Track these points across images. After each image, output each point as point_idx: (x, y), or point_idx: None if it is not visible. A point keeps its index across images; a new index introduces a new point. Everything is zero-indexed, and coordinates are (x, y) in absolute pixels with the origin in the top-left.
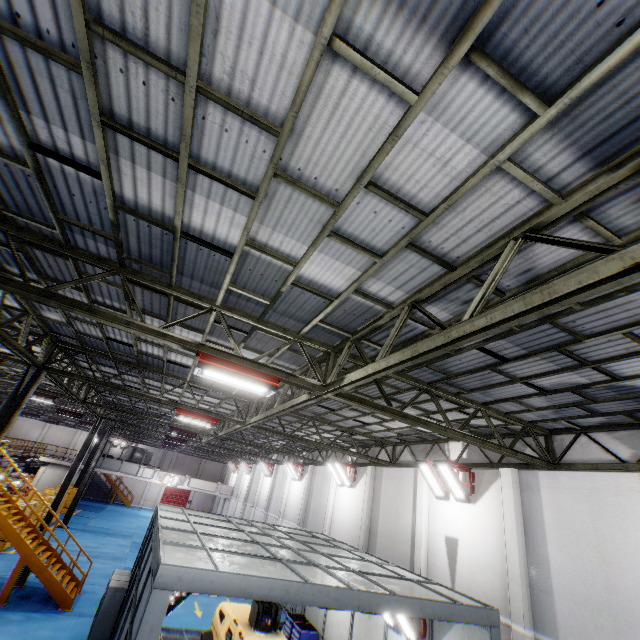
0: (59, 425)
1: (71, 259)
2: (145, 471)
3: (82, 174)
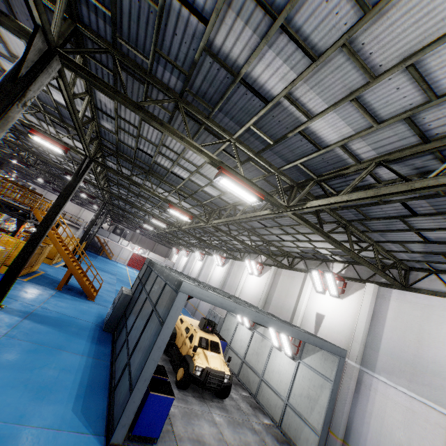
0: (71, 202)
1: (146, 85)
2: (123, 241)
3: (192, 19)
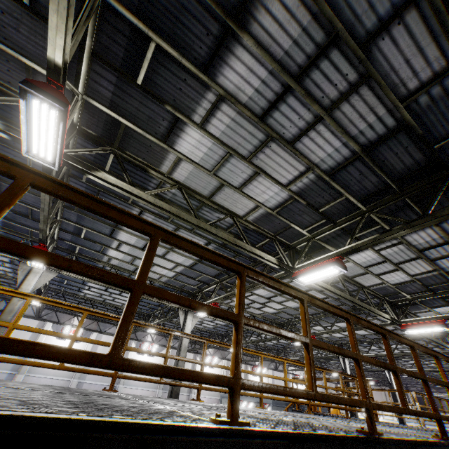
0: None
1: None
2: None
3: None
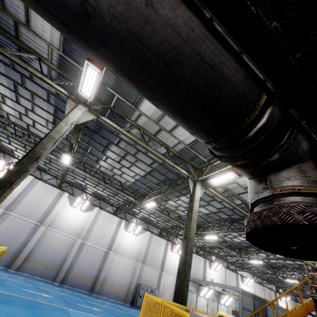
0: None
1: None
2: None
3: None
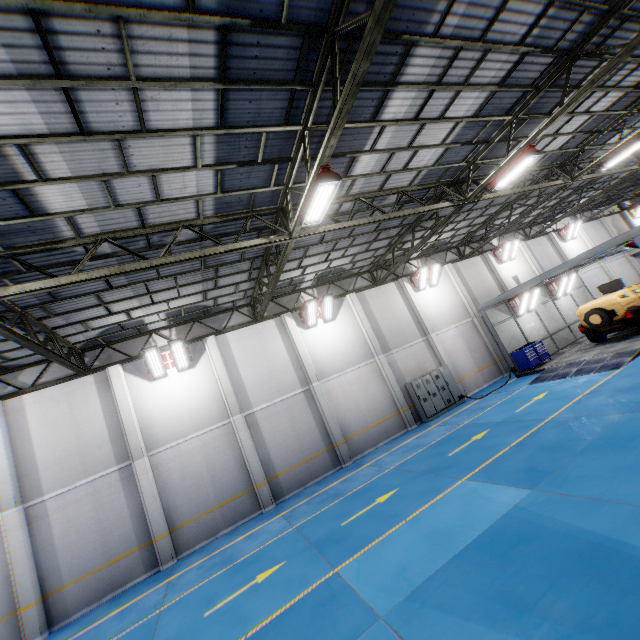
0: None
1: None
2: None
3: None
